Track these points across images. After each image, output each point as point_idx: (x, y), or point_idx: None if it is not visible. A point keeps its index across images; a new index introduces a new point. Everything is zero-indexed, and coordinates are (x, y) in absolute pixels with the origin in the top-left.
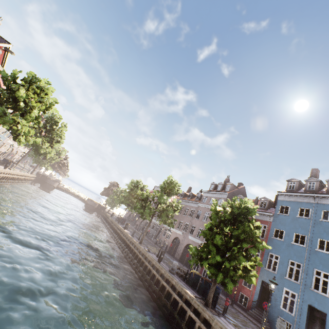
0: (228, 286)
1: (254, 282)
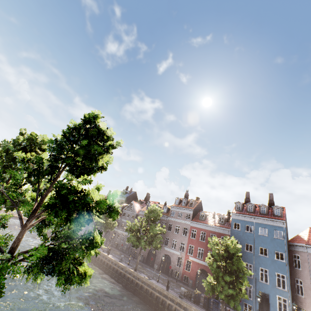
0: (238, 308)
1: (246, 297)
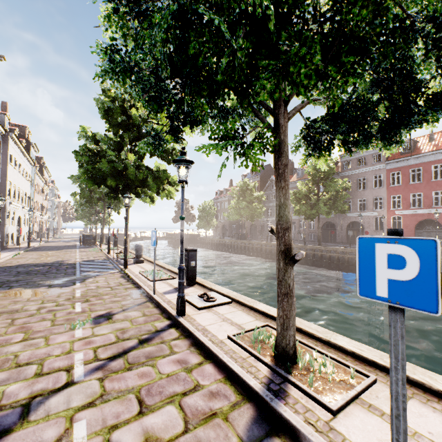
0: None
1: None
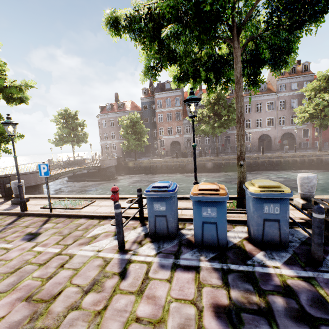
0: None
1: None
